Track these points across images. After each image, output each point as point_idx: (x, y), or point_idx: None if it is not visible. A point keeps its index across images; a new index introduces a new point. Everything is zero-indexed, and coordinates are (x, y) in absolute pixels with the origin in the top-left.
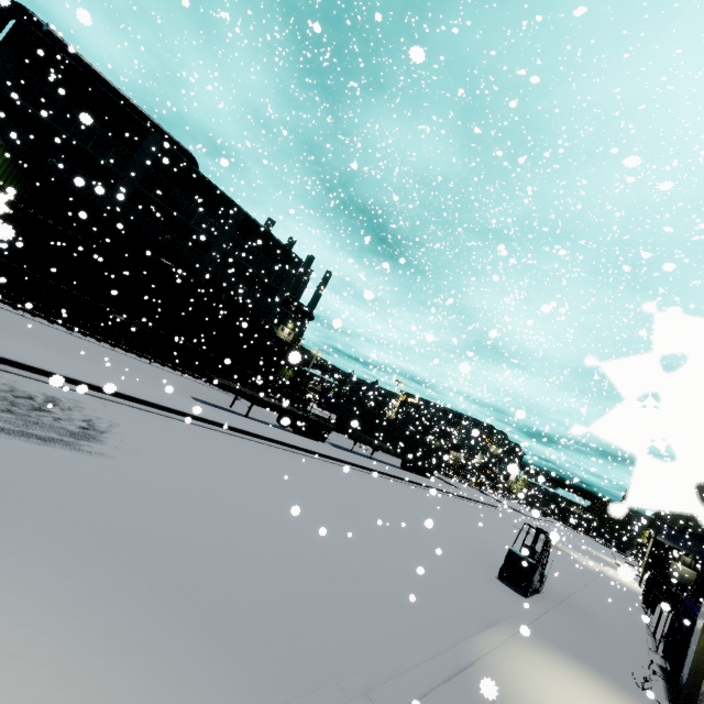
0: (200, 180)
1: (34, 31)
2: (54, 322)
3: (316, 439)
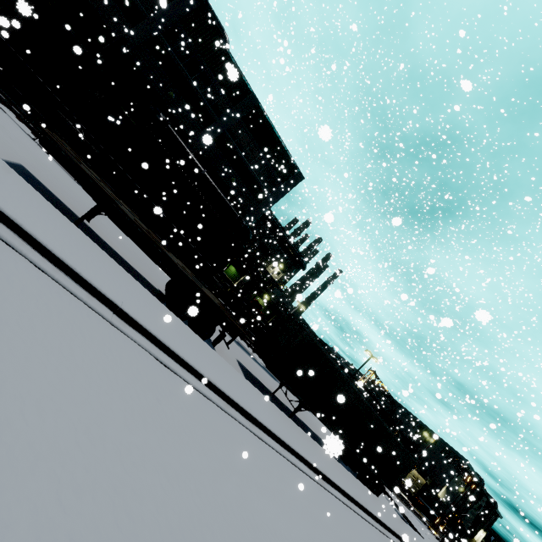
0: (224, 55)
1: None
2: None
3: (200, 332)
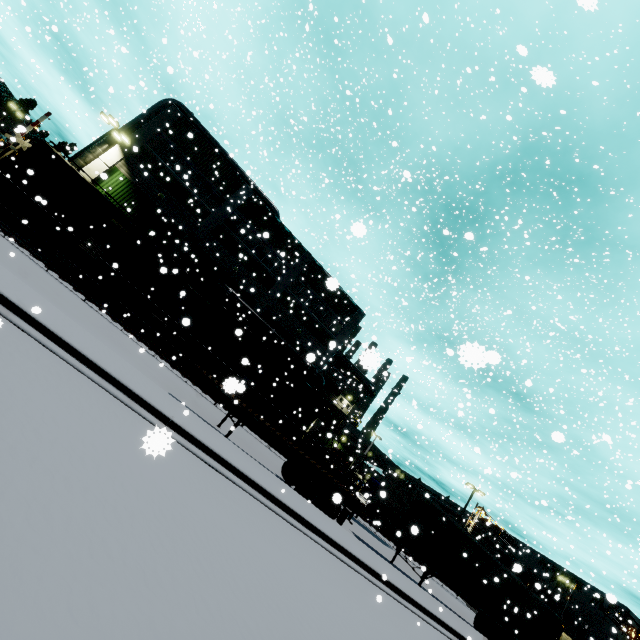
0: (277, 226)
1: (181, 113)
2: (79, 290)
3: (328, 513)
